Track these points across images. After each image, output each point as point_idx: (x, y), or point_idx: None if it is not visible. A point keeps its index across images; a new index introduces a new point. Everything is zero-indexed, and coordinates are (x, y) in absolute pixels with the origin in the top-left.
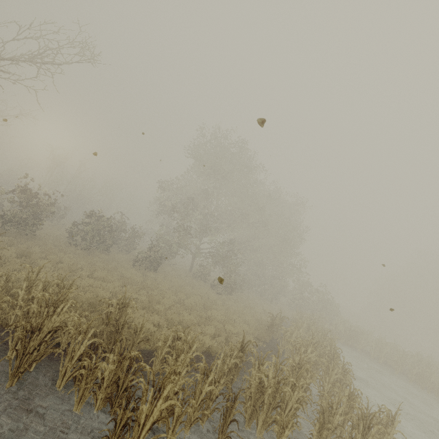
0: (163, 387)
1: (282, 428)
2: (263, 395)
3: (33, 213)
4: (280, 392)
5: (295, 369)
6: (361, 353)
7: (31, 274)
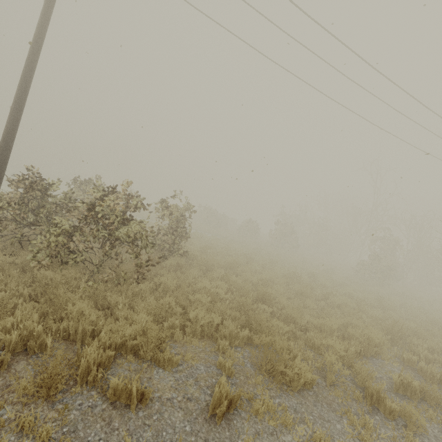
0: None
1: None
2: None
3: None
4: None
5: None
6: None
7: None
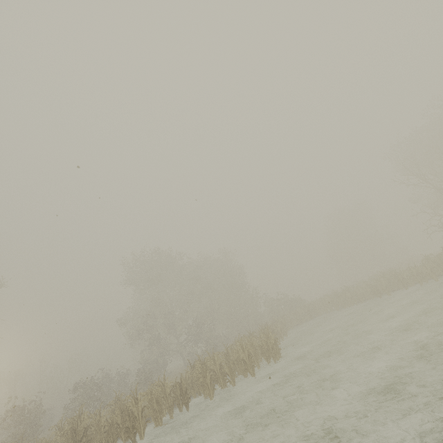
0: (140, 399)
1: (204, 377)
2: (202, 376)
3: (29, 423)
4: (207, 367)
5: (226, 355)
6: (321, 316)
7: (58, 424)
